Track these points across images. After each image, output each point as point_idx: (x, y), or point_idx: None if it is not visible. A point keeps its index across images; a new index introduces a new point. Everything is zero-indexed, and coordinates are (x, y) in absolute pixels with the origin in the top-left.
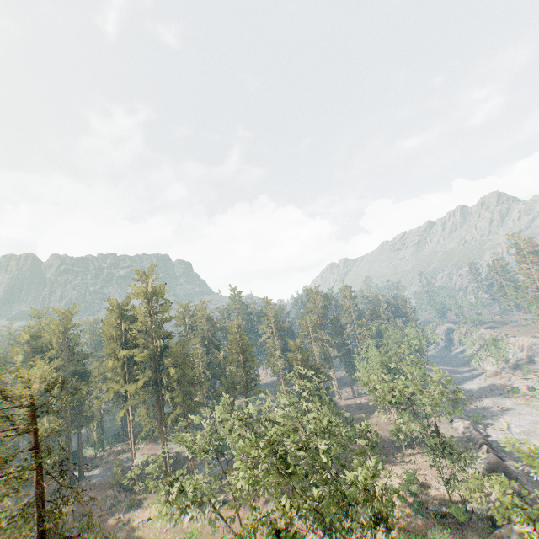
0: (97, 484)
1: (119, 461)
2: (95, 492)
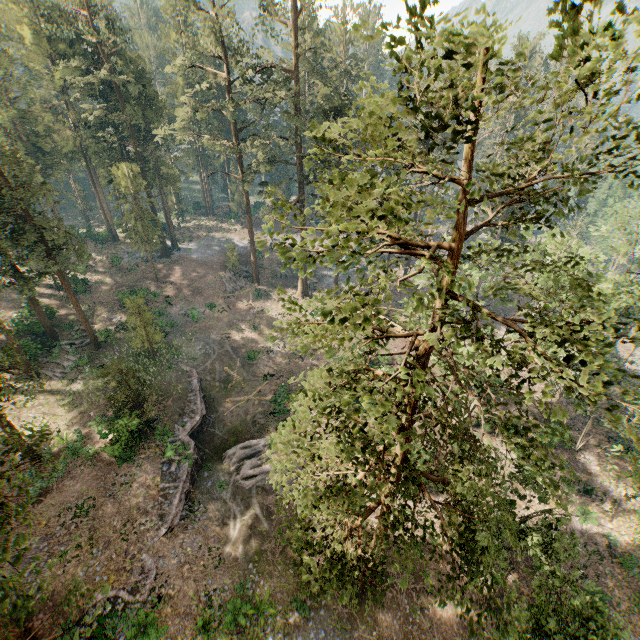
0: (201, 261)
1: (233, 246)
2: (203, 270)
